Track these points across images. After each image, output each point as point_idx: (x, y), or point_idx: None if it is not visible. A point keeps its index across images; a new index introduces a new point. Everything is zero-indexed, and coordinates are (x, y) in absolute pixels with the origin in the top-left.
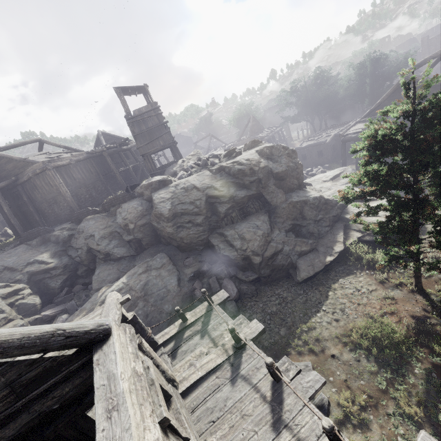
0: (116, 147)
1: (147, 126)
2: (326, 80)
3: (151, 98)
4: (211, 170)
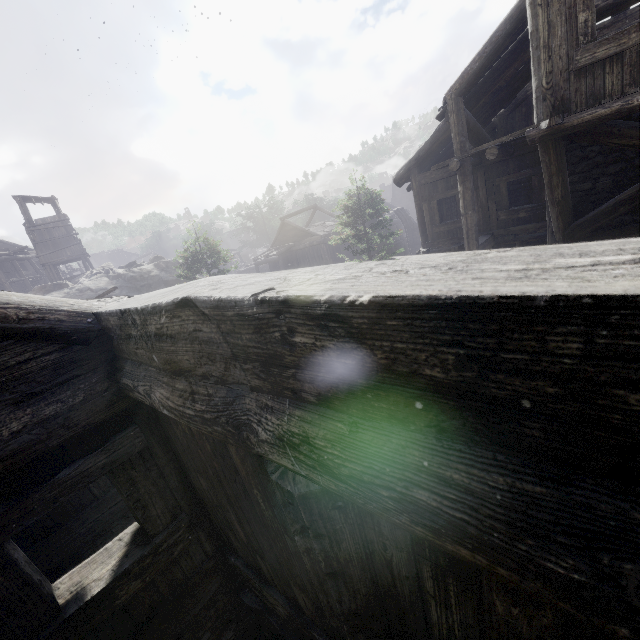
0: (9, 254)
1: (52, 236)
2: (280, 211)
3: (59, 210)
4: (109, 277)
